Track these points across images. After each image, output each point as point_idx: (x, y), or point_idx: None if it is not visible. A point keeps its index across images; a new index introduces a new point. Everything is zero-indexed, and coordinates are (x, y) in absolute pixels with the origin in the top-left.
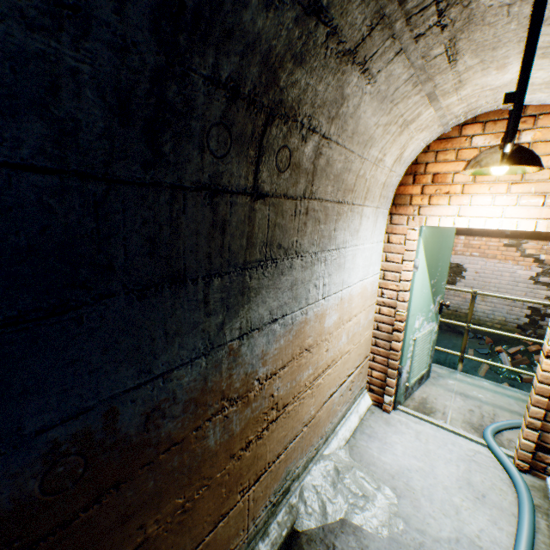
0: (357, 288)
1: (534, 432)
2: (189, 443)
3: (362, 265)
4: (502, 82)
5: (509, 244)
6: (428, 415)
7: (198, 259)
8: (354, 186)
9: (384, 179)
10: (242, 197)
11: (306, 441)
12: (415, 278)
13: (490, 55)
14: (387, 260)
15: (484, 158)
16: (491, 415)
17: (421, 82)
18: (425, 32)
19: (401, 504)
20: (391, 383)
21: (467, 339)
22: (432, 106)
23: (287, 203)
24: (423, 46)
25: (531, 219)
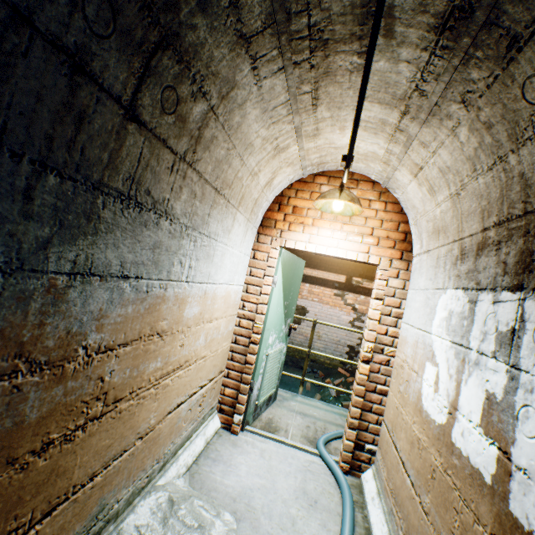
0: (222, 290)
1: (354, 431)
2: None
3: (229, 268)
4: (342, 143)
5: (337, 294)
6: (273, 433)
7: (32, 132)
8: (232, 184)
9: (257, 196)
10: (115, 104)
11: (137, 461)
12: (273, 294)
13: (337, 113)
14: (251, 274)
15: (329, 193)
16: (323, 429)
17: (293, 111)
18: (301, 63)
19: (241, 527)
20: (243, 400)
21: (307, 373)
22: (298, 143)
23: (166, 151)
24: (298, 76)
25: (355, 251)
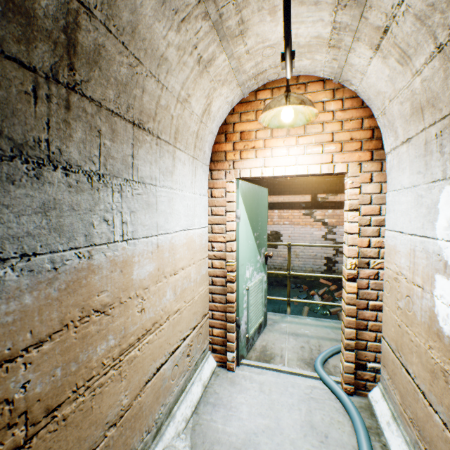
0: (181, 237)
1: (352, 352)
2: None
3: (184, 213)
4: (277, 37)
5: (306, 213)
6: (269, 362)
7: None
8: (156, 115)
9: (196, 128)
10: None
11: (117, 449)
12: (239, 229)
13: None
14: (213, 214)
15: (274, 101)
16: (317, 347)
17: None
18: None
19: None
20: (232, 338)
21: (292, 289)
22: (224, 49)
23: (8, 65)
24: None
25: (317, 164)
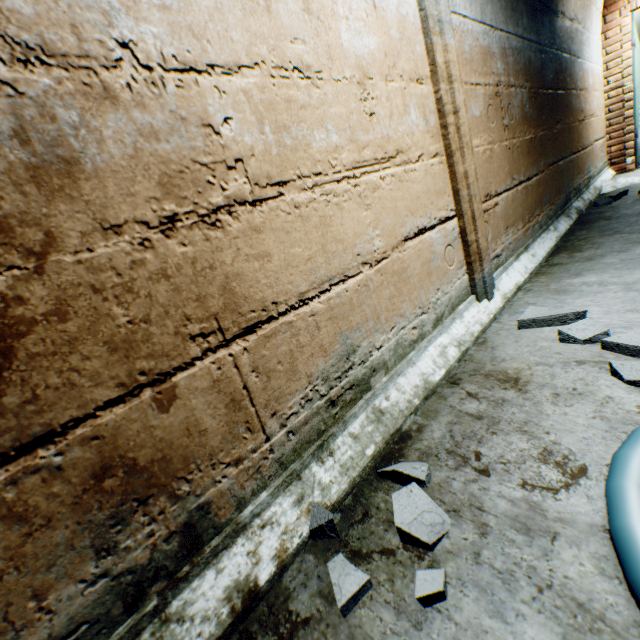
0: (595, 70)
1: None
2: (570, 95)
3: (595, 53)
4: None
5: None
6: None
7: (565, 10)
8: None
9: None
10: None
11: (591, 158)
12: (634, 56)
13: None
14: (606, 55)
15: None
16: None
17: None
18: None
19: None
20: (629, 146)
21: None
22: None
23: None
24: None
25: None
